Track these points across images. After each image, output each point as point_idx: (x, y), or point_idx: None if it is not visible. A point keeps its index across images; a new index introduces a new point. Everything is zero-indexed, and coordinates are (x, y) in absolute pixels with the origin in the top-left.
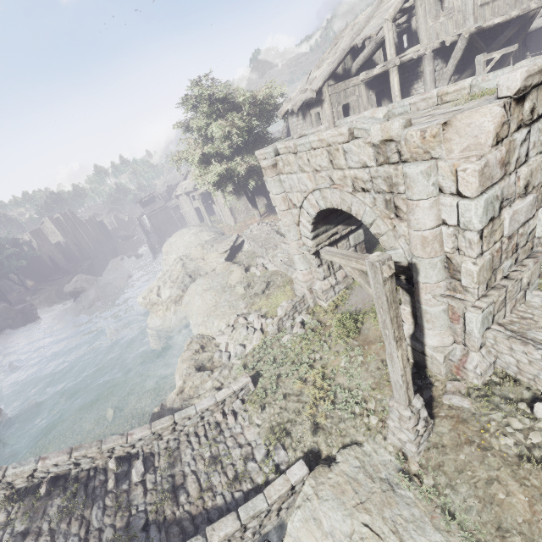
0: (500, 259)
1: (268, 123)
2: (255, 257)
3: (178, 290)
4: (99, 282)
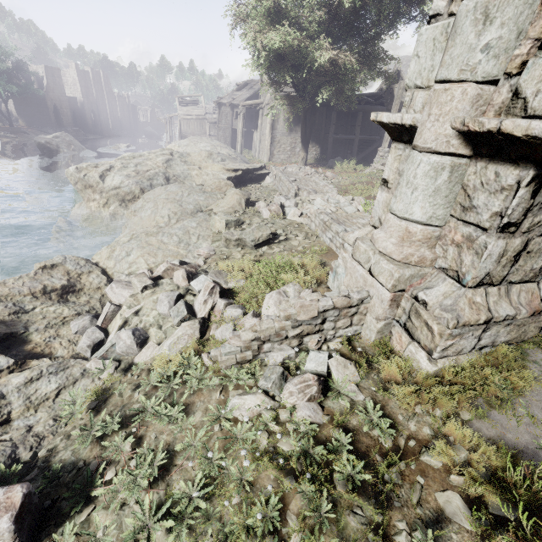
0: None
1: (390, 25)
2: (274, 194)
3: (134, 185)
4: (84, 153)
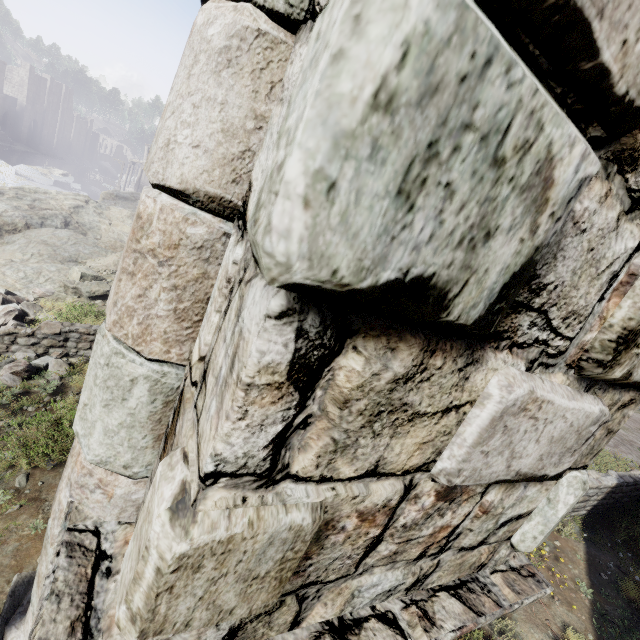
0: (365, 554)
1: None
2: None
3: (19, 218)
4: None
